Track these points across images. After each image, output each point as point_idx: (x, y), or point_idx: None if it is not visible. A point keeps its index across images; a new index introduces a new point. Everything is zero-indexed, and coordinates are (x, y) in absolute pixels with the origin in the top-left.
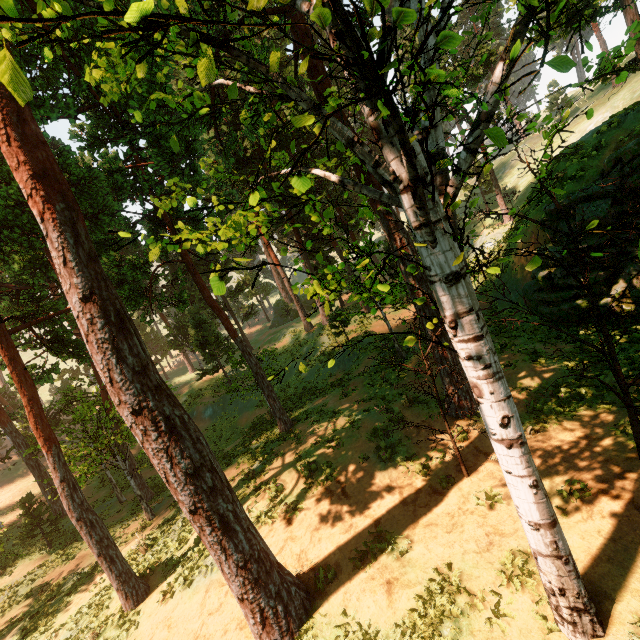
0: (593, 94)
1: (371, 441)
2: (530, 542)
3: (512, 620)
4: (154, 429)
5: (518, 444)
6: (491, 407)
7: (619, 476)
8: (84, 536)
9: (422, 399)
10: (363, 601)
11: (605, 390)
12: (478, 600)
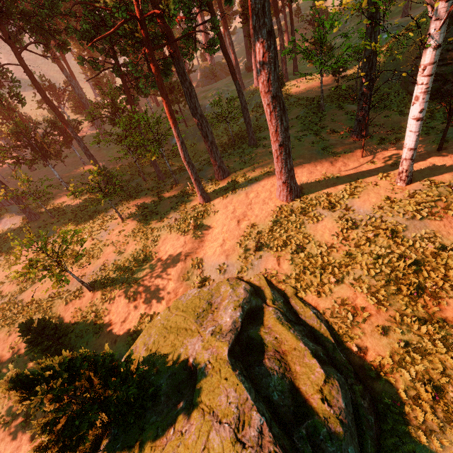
0: None
1: (312, 146)
2: (404, 156)
3: (381, 186)
4: (278, 106)
5: (420, 120)
6: (419, 105)
7: (427, 153)
8: (190, 170)
9: (336, 131)
10: (323, 188)
11: (430, 128)
12: (369, 183)
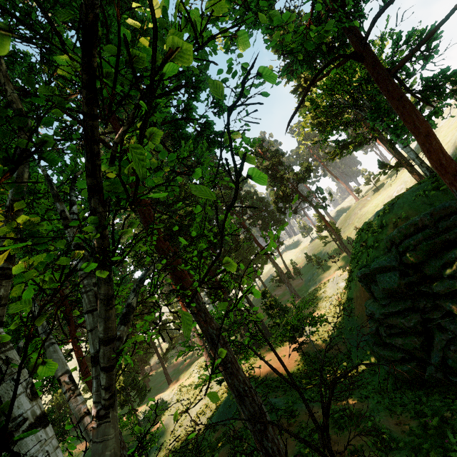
0: (393, 172)
1: None
2: None
3: None
4: None
5: None
6: None
7: None
8: None
9: None
10: None
11: None
12: None
